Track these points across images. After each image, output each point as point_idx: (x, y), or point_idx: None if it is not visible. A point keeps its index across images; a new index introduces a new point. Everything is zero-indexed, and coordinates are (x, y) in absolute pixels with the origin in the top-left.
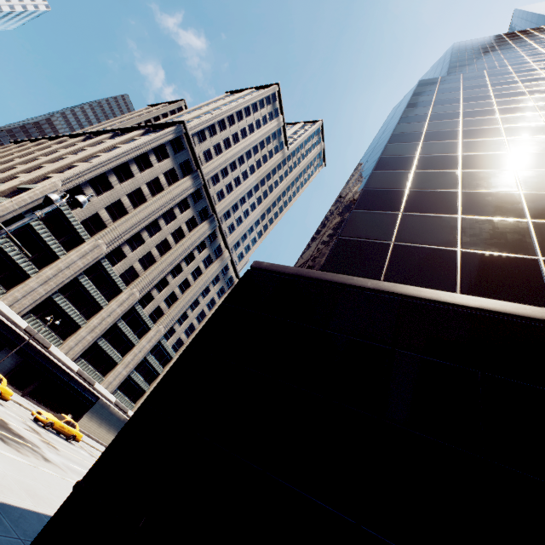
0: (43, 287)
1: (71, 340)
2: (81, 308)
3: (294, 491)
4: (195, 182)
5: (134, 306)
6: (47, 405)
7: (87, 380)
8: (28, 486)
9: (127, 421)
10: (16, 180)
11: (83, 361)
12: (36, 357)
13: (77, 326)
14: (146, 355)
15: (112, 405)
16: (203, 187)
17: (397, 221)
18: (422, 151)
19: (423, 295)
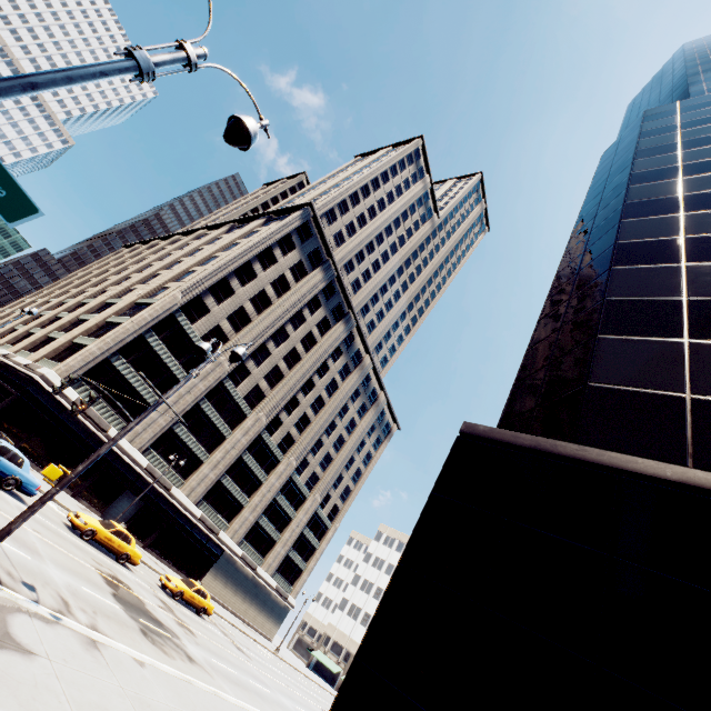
0: (163, 417)
1: (192, 479)
2: (203, 440)
3: None
4: (326, 274)
5: (261, 434)
6: (168, 559)
7: (210, 528)
8: None
9: (255, 580)
10: (134, 294)
11: (205, 504)
12: (157, 500)
13: (199, 462)
14: (276, 495)
15: (239, 560)
16: (335, 279)
17: (683, 356)
18: (688, 228)
19: None
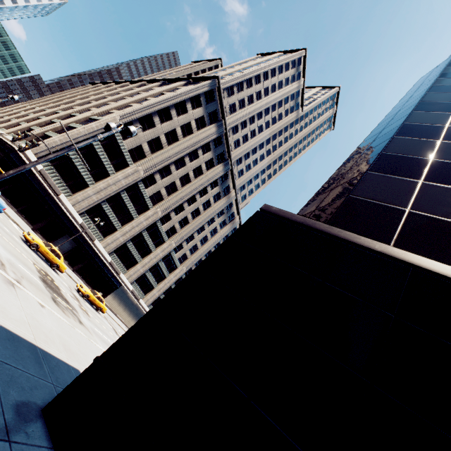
0: (96, 195)
1: (109, 238)
2: (119, 216)
3: (274, 428)
4: (218, 130)
5: (156, 222)
6: (87, 281)
7: (115, 269)
8: (65, 341)
9: (138, 306)
10: (89, 112)
11: (114, 255)
12: (85, 245)
13: (115, 229)
14: (159, 261)
15: (130, 292)
16: (224, 135)
17: (415, 189)
18: None
19: (438, 270)
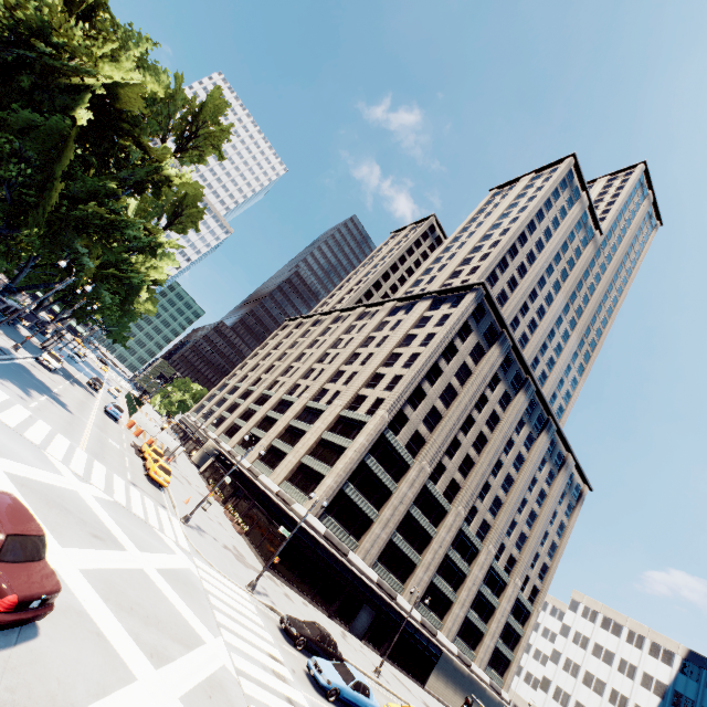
0: (384, 531)
1: (410, 583)
2: (413, 543)
3: None
4: (502, 348)
5: (460, 527)
6: (399, 664)
7: (429, 629)
8: None
9: (470, 676)
10: (335, 402)
11: (422, 605)
12: (386, 610)
13: (413, 564)
14: (479, 586)
15: (456, 659)
16: (510, 348)
17: None
18: None
19: None
